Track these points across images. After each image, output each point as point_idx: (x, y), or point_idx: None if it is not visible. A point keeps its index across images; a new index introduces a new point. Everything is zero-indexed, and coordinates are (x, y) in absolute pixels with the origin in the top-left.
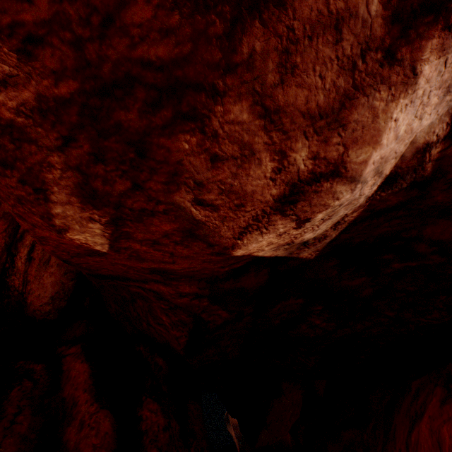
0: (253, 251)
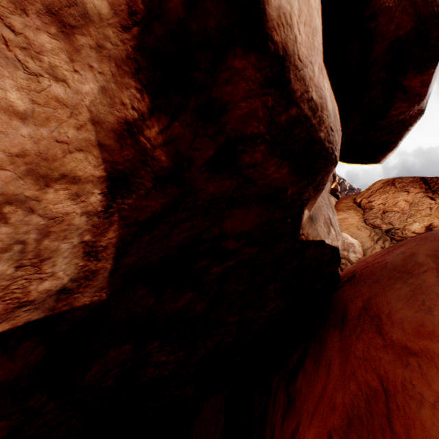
0: None
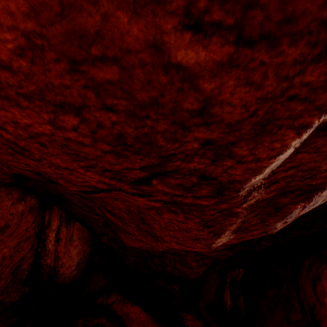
0: None
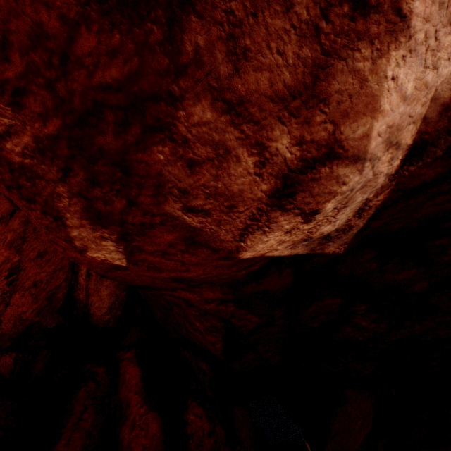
0: (265, 252)
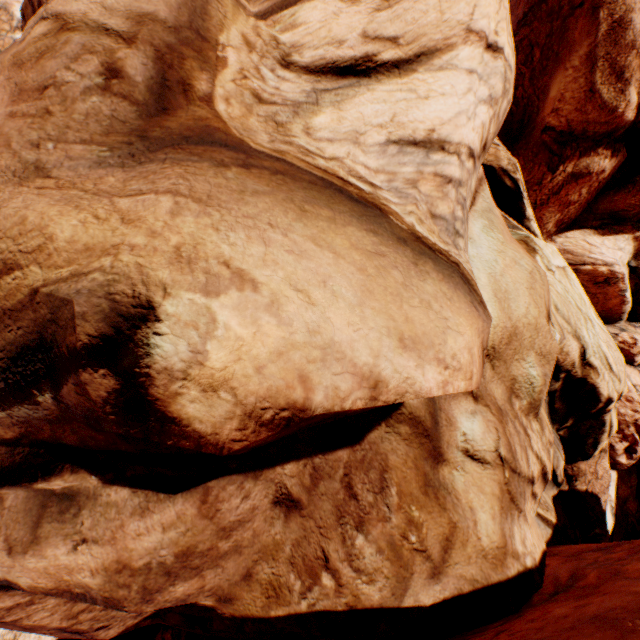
0: (125, 627)
